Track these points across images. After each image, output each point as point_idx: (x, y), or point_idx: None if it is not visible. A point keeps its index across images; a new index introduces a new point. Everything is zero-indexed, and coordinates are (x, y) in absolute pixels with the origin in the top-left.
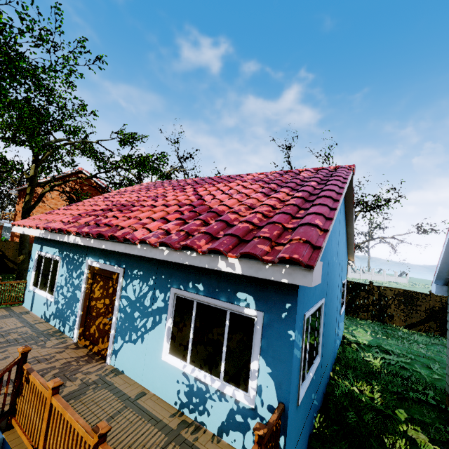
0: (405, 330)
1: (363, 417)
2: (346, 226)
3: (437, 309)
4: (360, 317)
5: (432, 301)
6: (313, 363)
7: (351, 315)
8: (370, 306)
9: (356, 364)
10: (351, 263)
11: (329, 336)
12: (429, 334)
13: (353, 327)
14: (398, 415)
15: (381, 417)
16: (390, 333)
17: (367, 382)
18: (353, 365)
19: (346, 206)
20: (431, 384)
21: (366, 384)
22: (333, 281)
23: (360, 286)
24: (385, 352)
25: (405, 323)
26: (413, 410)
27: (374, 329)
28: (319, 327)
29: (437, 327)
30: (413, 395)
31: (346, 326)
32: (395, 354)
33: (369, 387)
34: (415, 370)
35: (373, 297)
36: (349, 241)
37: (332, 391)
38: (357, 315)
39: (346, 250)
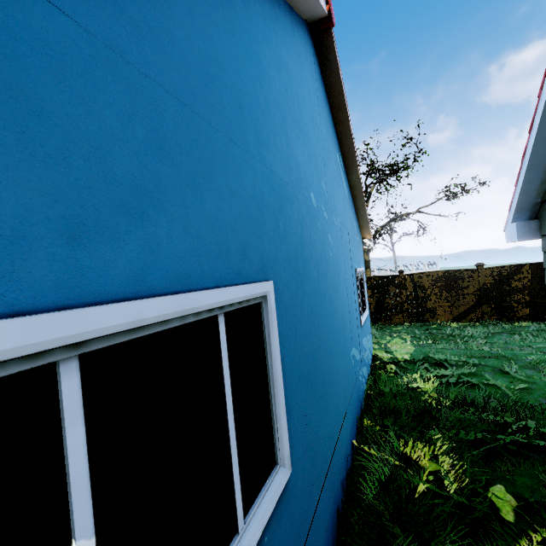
0: (453, 325)
1: (431, 545)
2: (346, 171)
3: (489, 287)
4: (395, 322)
5: (481, 277)
6: (240, 531)
7: (382, 323)
8: (404, 305)
9: (397, 402)
10: (368, 242)
11: (332, 376)
12: (484, 322)
13: (387, 338)
14: (499, 507)
15: (471, 540)
16: (436, 334)
17: (422, 435)
18: (394, 406)
19: (337, 123)
20: (520, 402)
21: (422, 445)
22: (323, 254)
23: (388, 280)
24: (437, 365)
25: (452, 315)
26: (519, 478)
27: (414, 334)
28: (267, 376)
29: (492, 310)
30: (505, 439)
31: (376, 340)
32: (451, 364)
33: (427, 446)
34: (488, 384)
35: (406, 290)
36: (357, 203)
37: (360, 481)
38: (390, 320)
39: (354, 217)
